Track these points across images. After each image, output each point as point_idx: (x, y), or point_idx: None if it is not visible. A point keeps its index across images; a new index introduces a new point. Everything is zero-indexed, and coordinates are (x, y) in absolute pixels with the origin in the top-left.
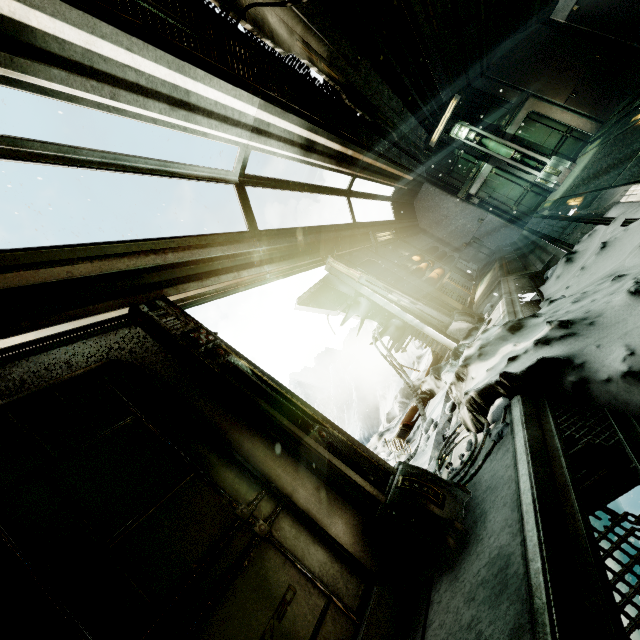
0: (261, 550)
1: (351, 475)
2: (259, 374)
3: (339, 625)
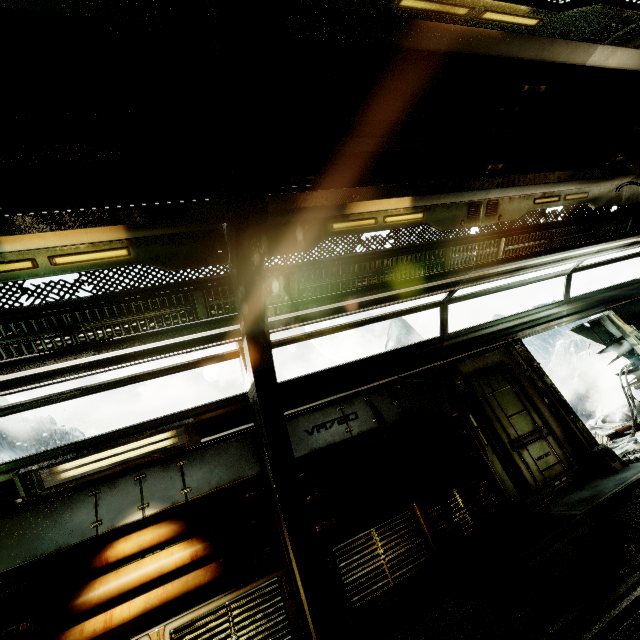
0: (543, 440)
1: (580, 437)
2: (553, 387)
3: (561, 468)
